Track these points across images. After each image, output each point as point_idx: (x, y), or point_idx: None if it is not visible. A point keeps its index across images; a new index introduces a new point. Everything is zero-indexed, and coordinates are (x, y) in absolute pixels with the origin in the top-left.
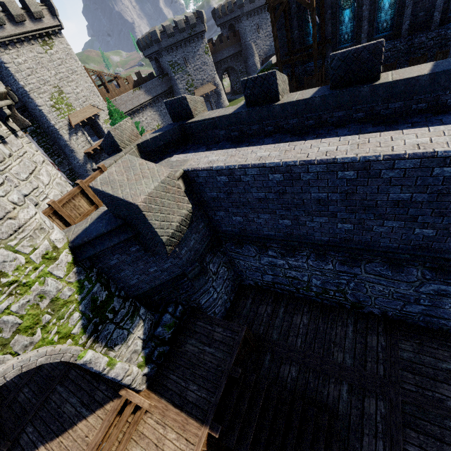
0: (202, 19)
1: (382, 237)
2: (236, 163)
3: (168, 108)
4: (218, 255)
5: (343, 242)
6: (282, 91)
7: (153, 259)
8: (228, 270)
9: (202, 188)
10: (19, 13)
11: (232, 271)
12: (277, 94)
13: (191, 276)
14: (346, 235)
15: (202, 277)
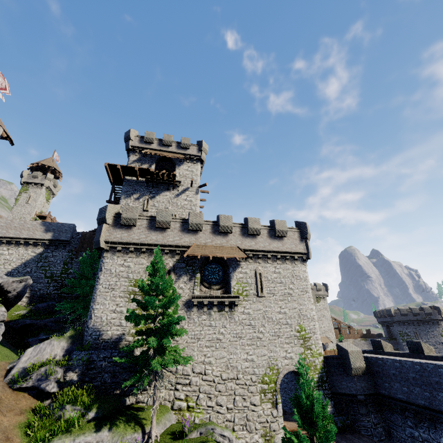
0: (439, 311)
1: (442, 403)
2: (384, 357)
3: (371, 342)
4: (379, 416)
5: (430, 405)
6: (427, 351)
7: (345, 378)
8: (385, 437)
9: (372, 365)
10: (311, 288)
11: (389, 442)
12: (423, 351)
13: (358, 398)
14: (429, 400)
15: (364, 408)
